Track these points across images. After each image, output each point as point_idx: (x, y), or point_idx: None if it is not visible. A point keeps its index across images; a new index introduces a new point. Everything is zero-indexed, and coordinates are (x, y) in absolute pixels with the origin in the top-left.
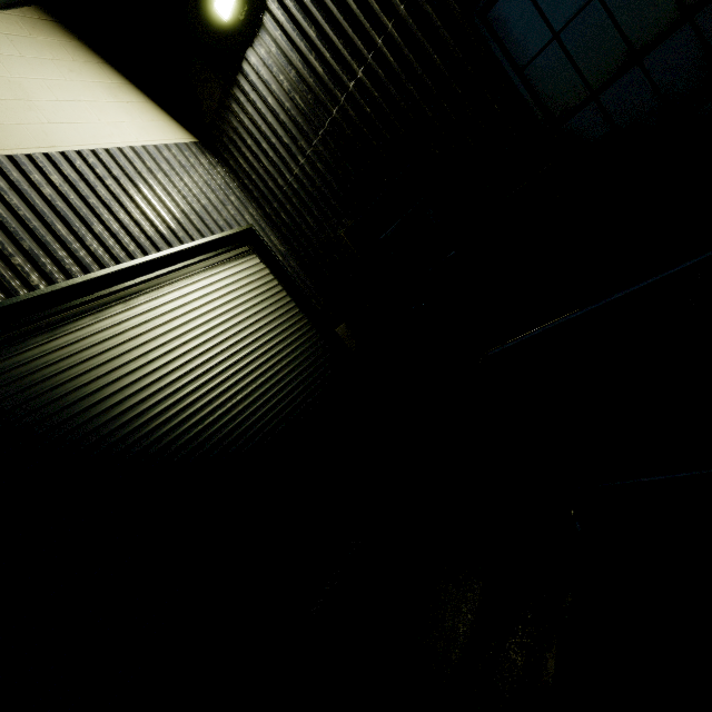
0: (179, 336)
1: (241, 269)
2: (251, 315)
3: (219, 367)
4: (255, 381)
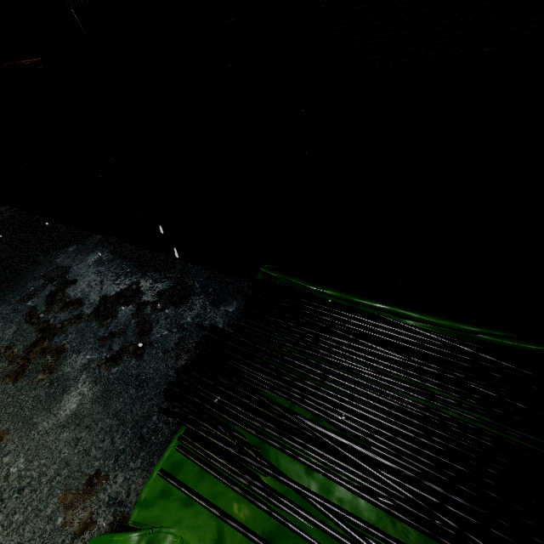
0: None
1: None
2: None
3: None
4: None
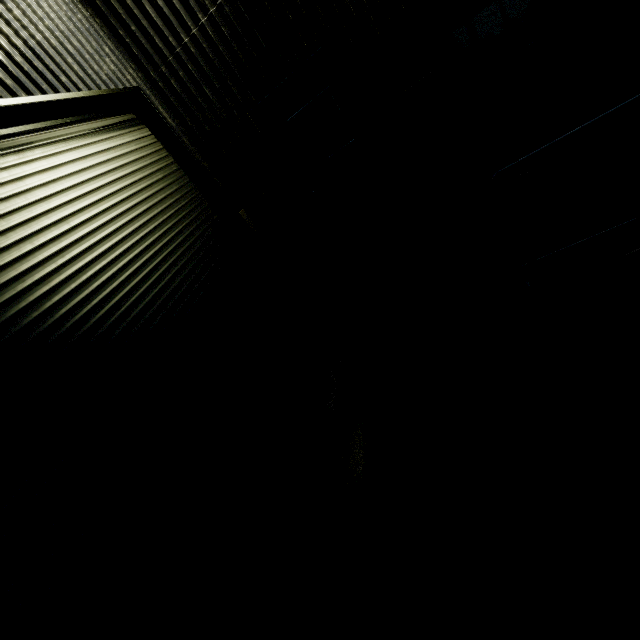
0: (95, 203)
1: (136, 139)
2: (160, 190)
3: (146, 241)
4: (182, 257)
